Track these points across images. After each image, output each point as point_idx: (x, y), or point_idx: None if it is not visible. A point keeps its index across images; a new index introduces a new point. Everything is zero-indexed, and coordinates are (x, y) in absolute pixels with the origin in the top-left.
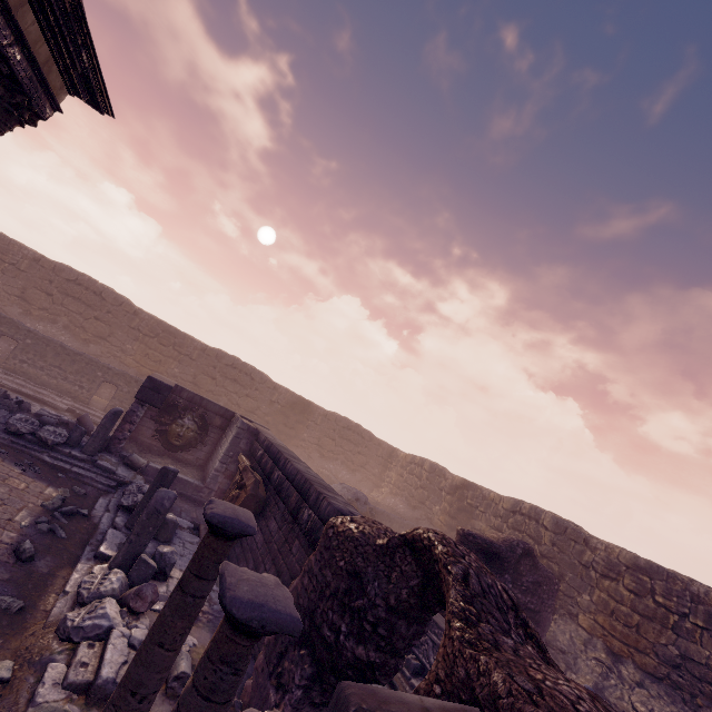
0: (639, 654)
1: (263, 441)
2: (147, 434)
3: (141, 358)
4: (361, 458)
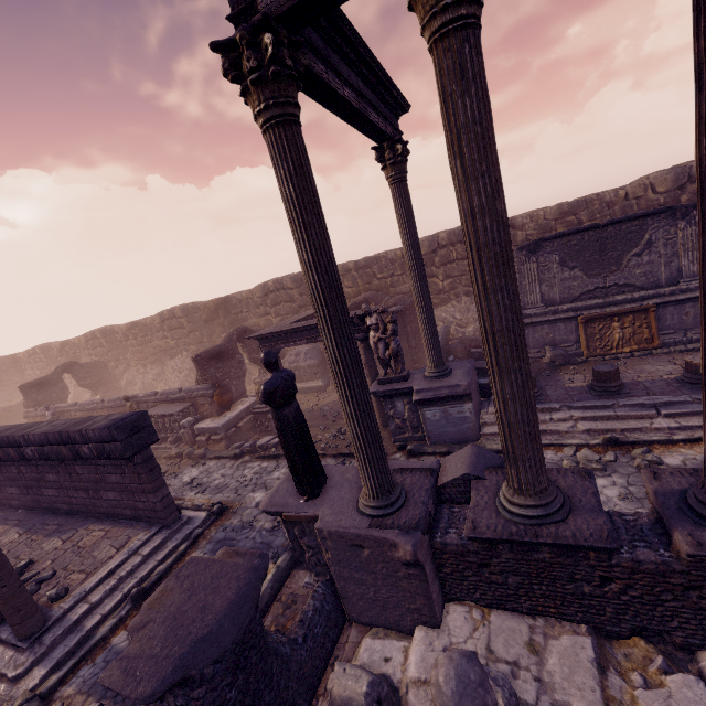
0: (148, 360)
1: None
2: None
3: None
4: None
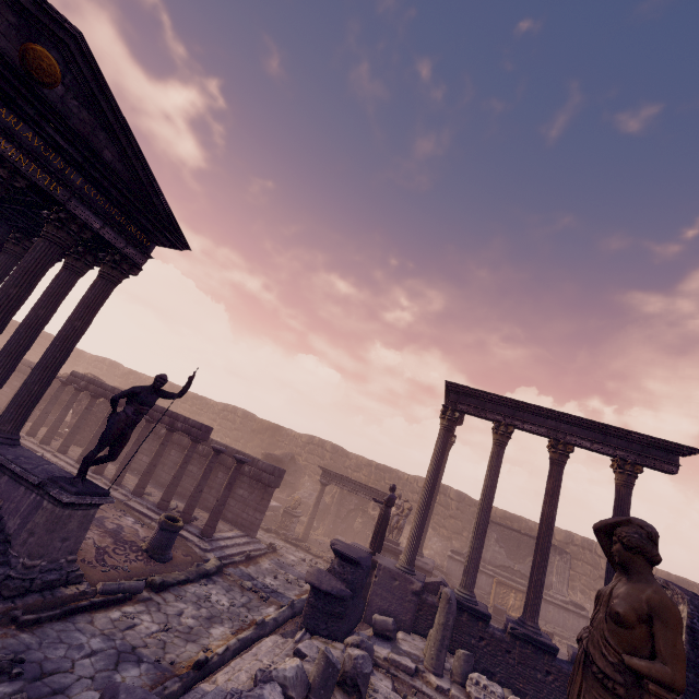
0: None
1: None
2: None
3: None
4: None
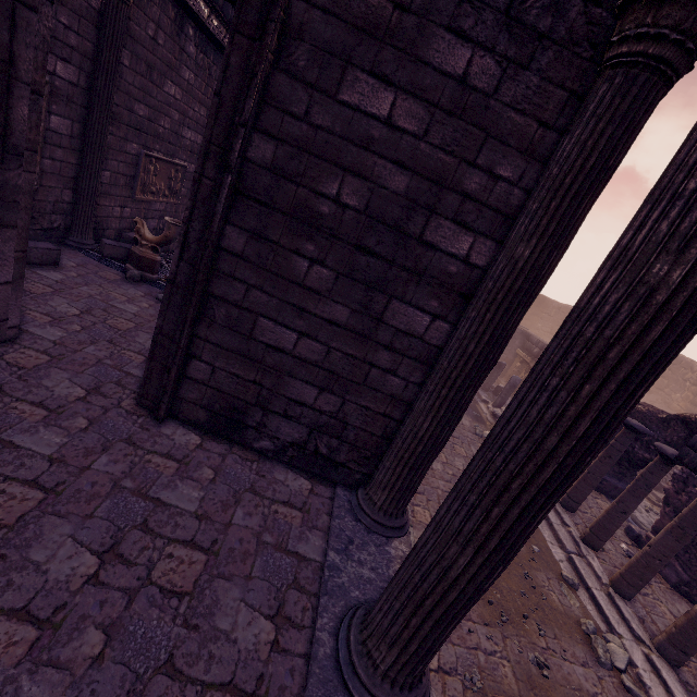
0: None
1: (536, 342)
2: None
3: None
4: None
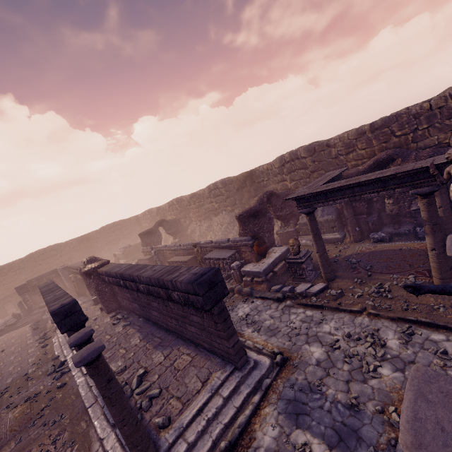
0: (202, 217)
1: (69, 267)
2: (38, 299)
3: (4, 287)
4: (128, 231)
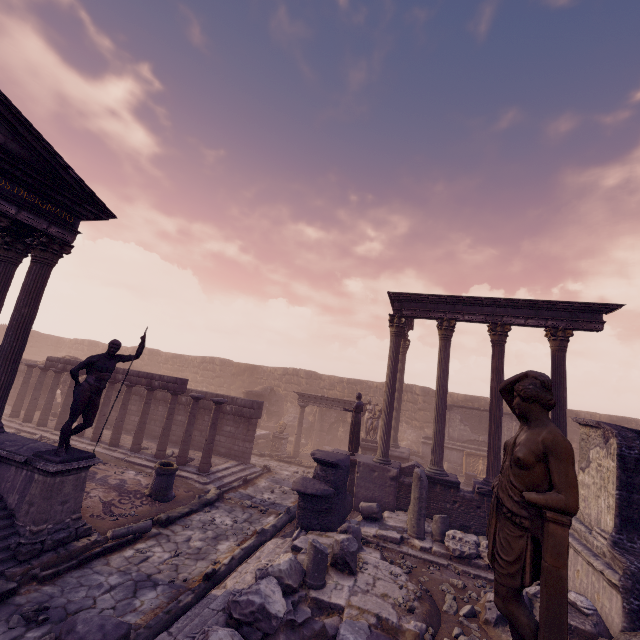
0: None
1: None
2: None
3: None
4: (34, 350)
